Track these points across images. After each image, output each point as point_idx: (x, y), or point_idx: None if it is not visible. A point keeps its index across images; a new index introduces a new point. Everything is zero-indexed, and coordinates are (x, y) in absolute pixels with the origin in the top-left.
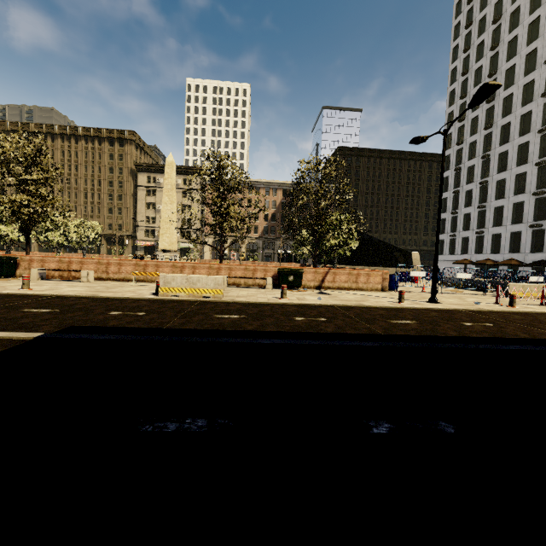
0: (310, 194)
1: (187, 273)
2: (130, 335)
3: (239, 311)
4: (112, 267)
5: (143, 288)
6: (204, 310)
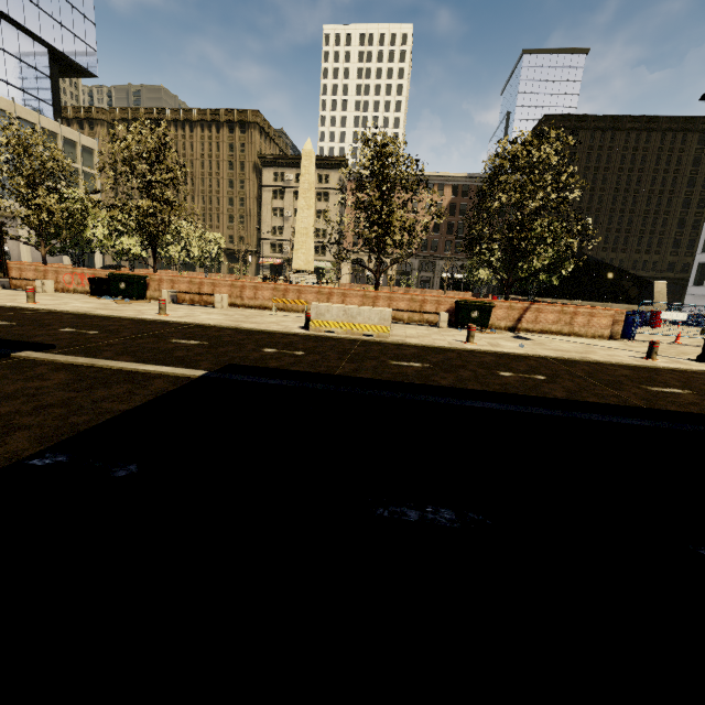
0: (512, 192)
1: (335, 302)
2: (303, 382)
3: (418, 358)
4: (247, 291)
5: (287, 320)
6: (372, 353)
